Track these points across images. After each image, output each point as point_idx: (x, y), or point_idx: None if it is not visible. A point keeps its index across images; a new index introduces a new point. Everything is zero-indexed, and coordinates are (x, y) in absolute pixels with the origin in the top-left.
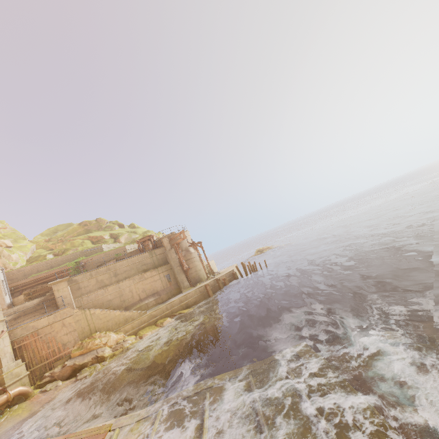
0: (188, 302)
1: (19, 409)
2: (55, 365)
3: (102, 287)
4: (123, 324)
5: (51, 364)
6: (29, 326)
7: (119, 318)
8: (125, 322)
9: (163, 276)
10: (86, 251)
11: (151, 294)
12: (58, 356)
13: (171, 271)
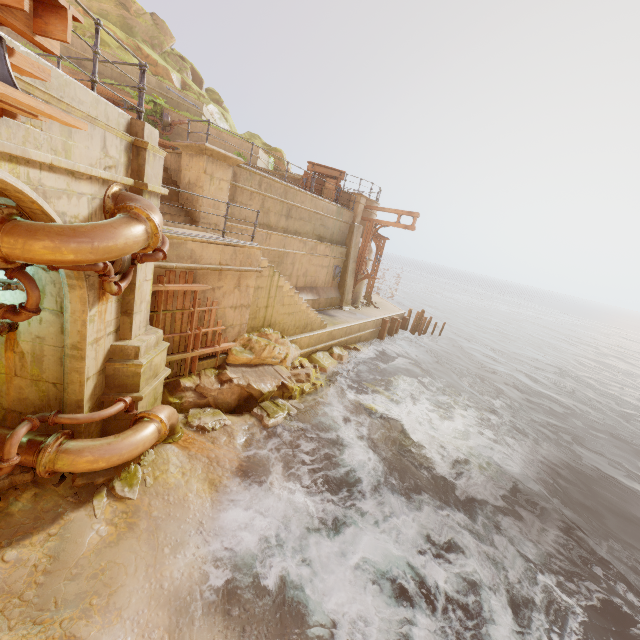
0: (362, 335)
1: (166, 465)
2: (198, 366)
3: (263, 224)
4: (300, 330)
5: (196, 363)
6: (186, 248)
7: (301, 317)
8: (303, 329)
9: (332, 265)
10: (170, 91)
11: (309, 286)
12: (212, 350)
13: (342, 262)
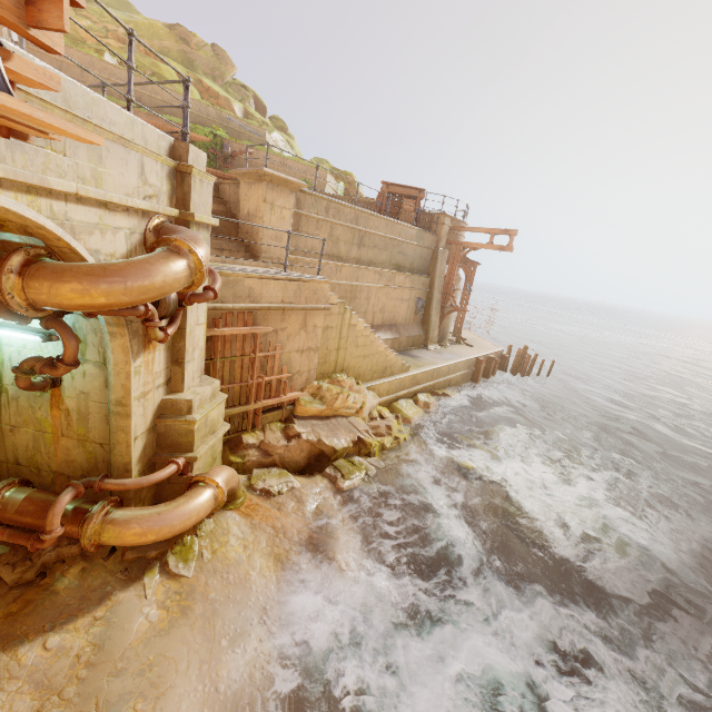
0: (452, 379)
1: (226, 536)
2: (262, 419)
3: (332, 256)
4: (378, 375)
5: (259, 416)
6: (243, 286)
7: (378, 360)
8: (382, 374)
9: (413, 298)
10: (231, 121)
11: (387, 324)
12: (277, 401)
13: (425, 294)
